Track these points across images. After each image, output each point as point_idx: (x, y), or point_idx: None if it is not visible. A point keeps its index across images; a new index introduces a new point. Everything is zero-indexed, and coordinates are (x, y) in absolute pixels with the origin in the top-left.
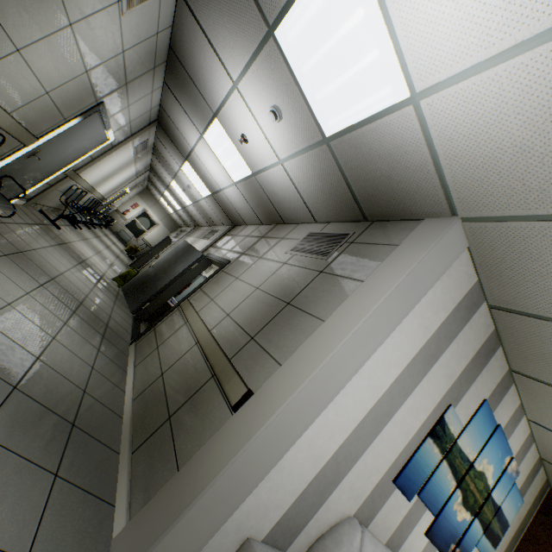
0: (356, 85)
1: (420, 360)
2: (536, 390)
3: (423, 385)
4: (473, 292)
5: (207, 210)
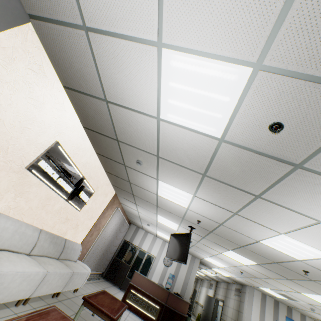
0: (225, 274)
1: (261, 313)
2: (293, 308)
3: (266, 318)
4: (262, 294)
5: (205, 277)
